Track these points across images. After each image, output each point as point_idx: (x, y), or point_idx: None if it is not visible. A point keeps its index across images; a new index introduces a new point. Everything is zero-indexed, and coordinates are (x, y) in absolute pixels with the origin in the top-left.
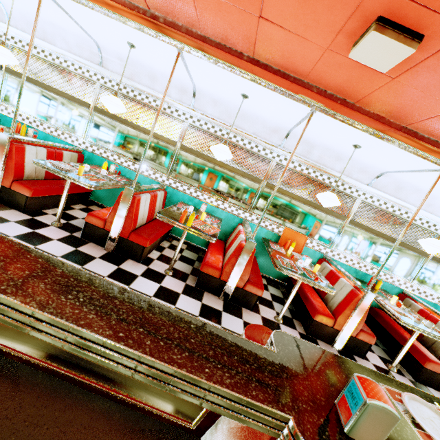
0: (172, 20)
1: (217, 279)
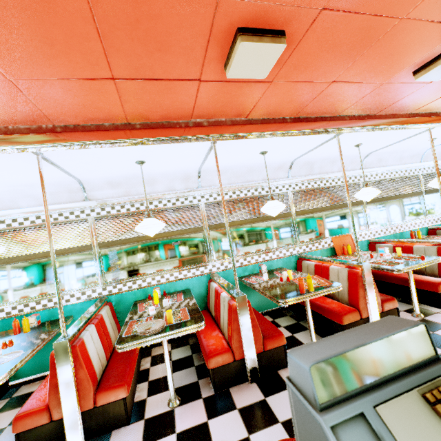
0: (214, 119)
1: (360, 321)
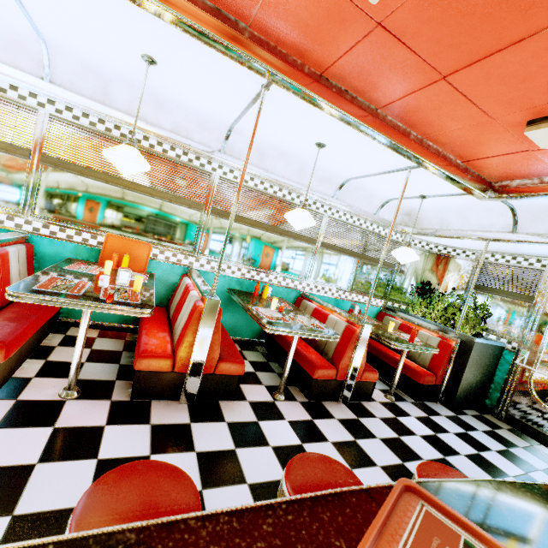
0: None
1: None
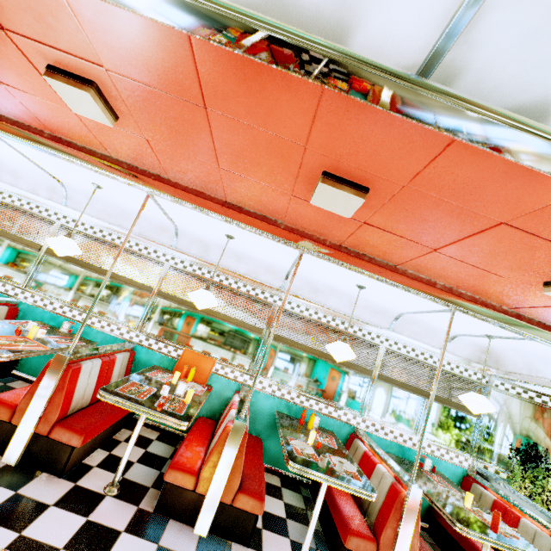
0: None
1: (6, 424)
